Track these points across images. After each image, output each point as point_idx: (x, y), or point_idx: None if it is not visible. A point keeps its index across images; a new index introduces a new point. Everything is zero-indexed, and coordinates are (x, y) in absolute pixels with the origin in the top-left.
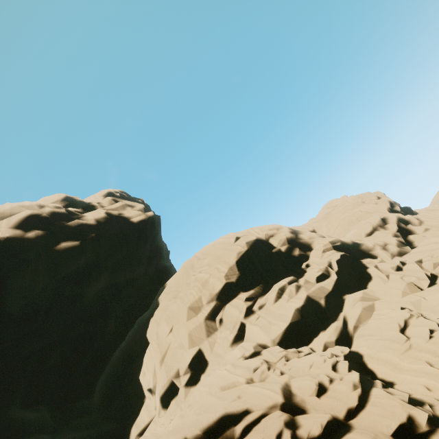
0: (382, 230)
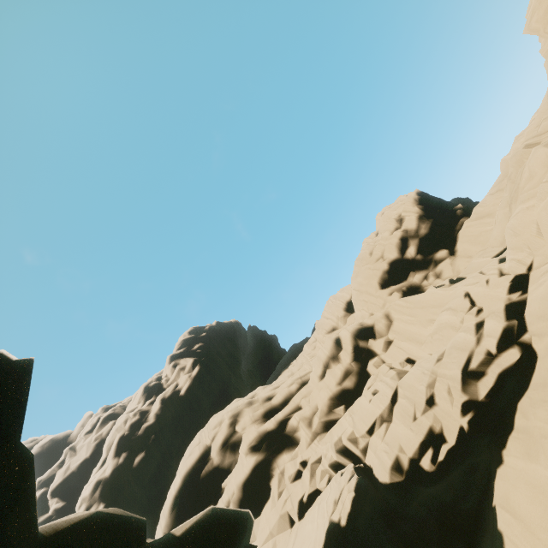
0: (333, 367)
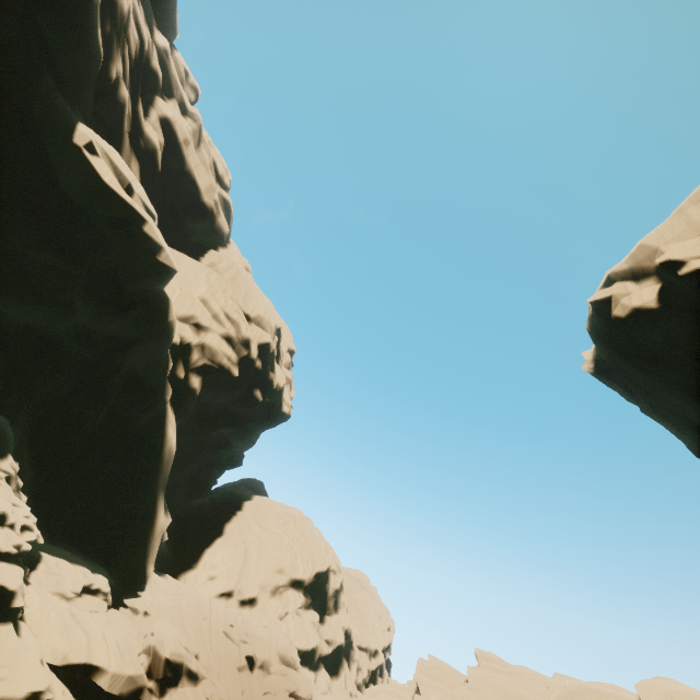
0: (368, 657)
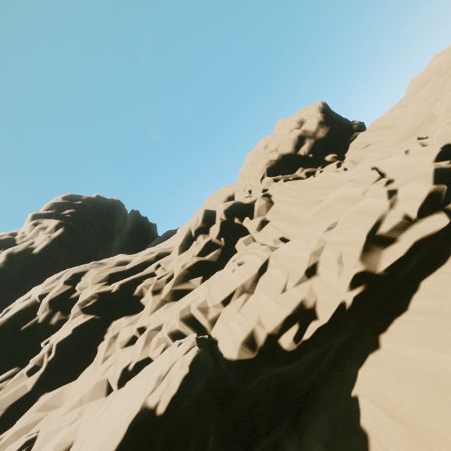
0: (201, 240)
